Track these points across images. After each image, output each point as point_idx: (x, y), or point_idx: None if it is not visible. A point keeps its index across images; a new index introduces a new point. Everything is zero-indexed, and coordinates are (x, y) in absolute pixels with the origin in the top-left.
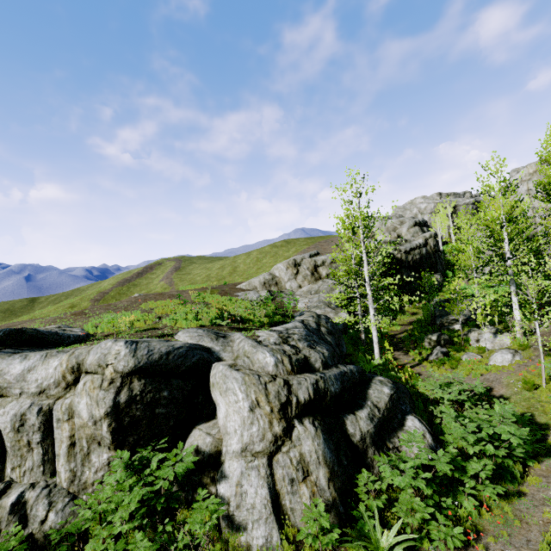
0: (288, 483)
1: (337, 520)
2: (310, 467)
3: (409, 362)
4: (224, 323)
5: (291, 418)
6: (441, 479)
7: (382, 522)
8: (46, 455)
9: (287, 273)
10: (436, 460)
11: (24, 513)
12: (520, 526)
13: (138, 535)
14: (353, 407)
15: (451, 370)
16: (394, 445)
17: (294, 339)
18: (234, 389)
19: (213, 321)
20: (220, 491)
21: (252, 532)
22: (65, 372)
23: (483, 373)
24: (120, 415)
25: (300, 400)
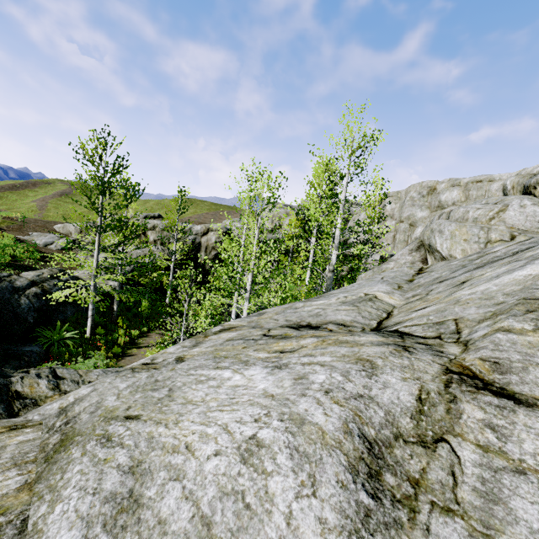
0: None
1: None
2: None
3: (149, 342)
4: None
5: None
6: None
7: None
8: None
9: None
10: None
11: None
12: None
13: None
14: None
15: None
16: None
17: None
18: None
19: None
20: None
21: None
22: None
23: None
24: None
25: None
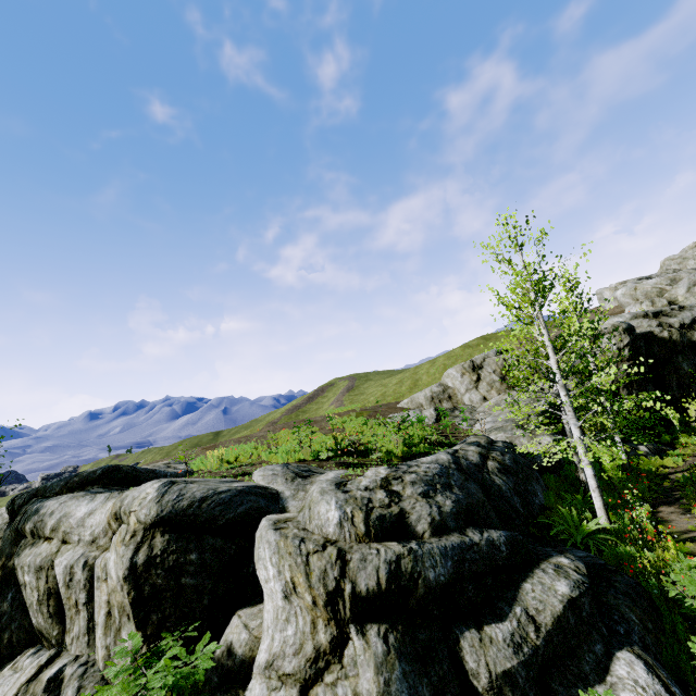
0: None
1: None
2: None
3: (689, 529)
4: (324, 456)
5: (345, 622)
6: None
7: None
8: (91, 620)
9: (464, 381)
10: None
11: (59, 694)
12: None
13: None
14: (483, 615)
15: None
16: None
17: (404, 481)
18: (265, 559)
19: (317, 454)
20: None
21: None
22: (110, 518)
23: None
24: (139, 581)
25: (357, 590)
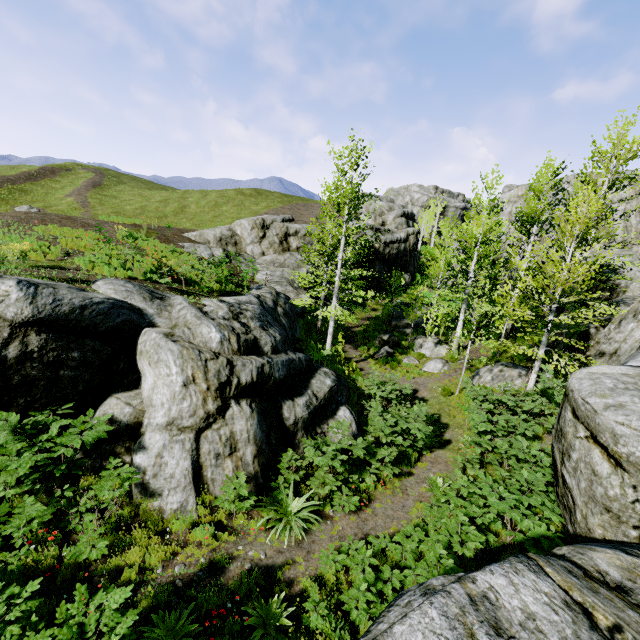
0: (214, 457)
1: (255, 489)
2: (239, 444)
3: (356, 357)
4: (162, 281)
5: (228, 398)
6: (354, 460)
7: (296, 491)
8: None
9: (252, 234)
10: (355, 445)
11: None
12: (402, 496)
13: (28, 499)
14: (293, 394)
15: (390, 370)
16: (323, 430)
17: (247, 317)
18: (168, 362)
19: (147, 275)
20: (136, 461)
21: (168, 498)
22: None
23: (415, 376)
24: (7, 372)
25: (241, 382)
